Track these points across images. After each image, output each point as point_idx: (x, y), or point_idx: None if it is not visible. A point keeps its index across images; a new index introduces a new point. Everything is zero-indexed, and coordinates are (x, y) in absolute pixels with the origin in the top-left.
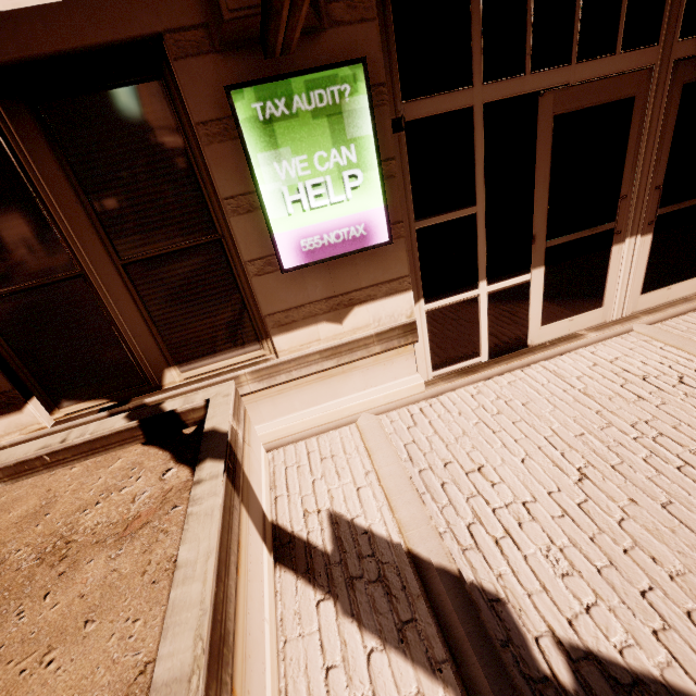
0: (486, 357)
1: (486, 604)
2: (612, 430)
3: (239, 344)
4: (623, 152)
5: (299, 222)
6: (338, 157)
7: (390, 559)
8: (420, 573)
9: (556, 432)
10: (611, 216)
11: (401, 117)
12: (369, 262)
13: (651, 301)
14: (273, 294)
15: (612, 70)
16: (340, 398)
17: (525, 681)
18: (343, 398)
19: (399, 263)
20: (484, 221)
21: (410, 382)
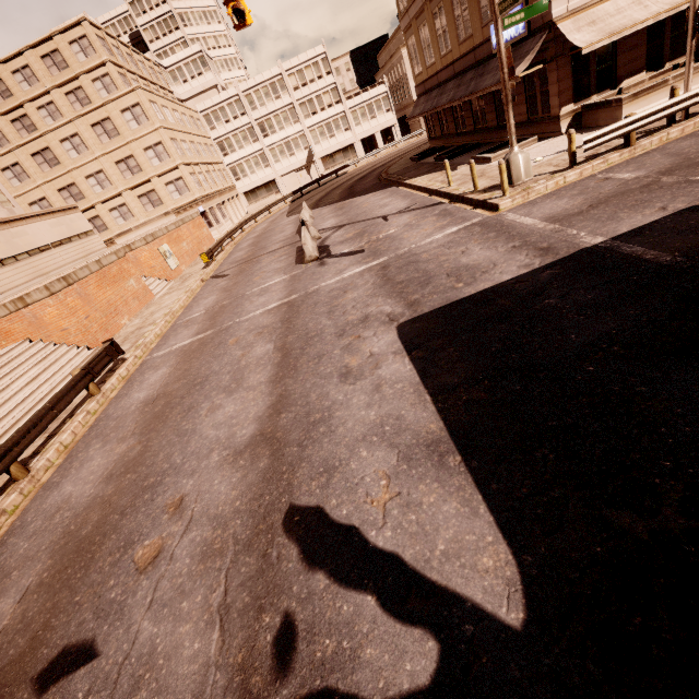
0: None
1: None
2: None
3: (681, 56)
4: None
5: None
6: None
7: None
8: None
9: None
10: None
11: None
12: None
13: None
14: None
15: None
16: None
17: None
18: None
19: None
20: None
21: None
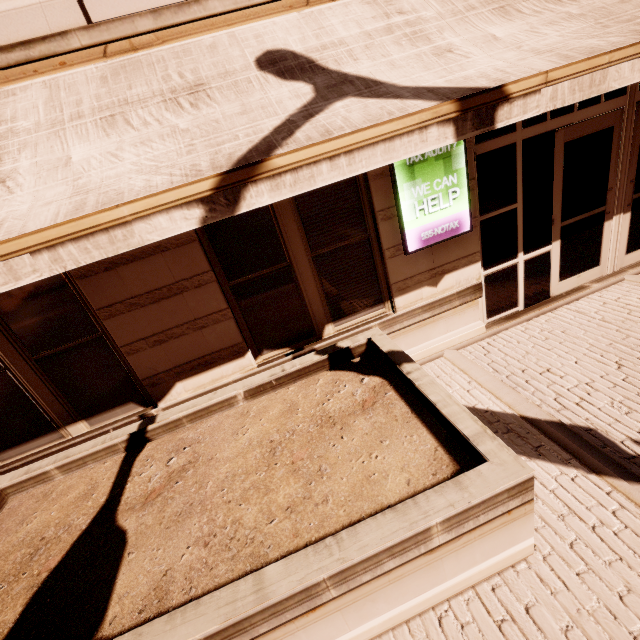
0: (522, 306)
1: (584, 432)
2: (631, 339)
3: (371, 305)
4: (608, 161)
5: (422, 222)
6: (447, 181)
7: (511, 421)
8: (534, 425)
9: (592, 345)
10: (602, 203)
11: (474, 153)
12: (455, 244)
13: (633, 259)
14: (398, 269)
15: (599, 112)
16: (430, 340)
17: (622, 459)
18: (432, 340)
19: (473, 244)
20: (522, 212)
21: (476, 326)
